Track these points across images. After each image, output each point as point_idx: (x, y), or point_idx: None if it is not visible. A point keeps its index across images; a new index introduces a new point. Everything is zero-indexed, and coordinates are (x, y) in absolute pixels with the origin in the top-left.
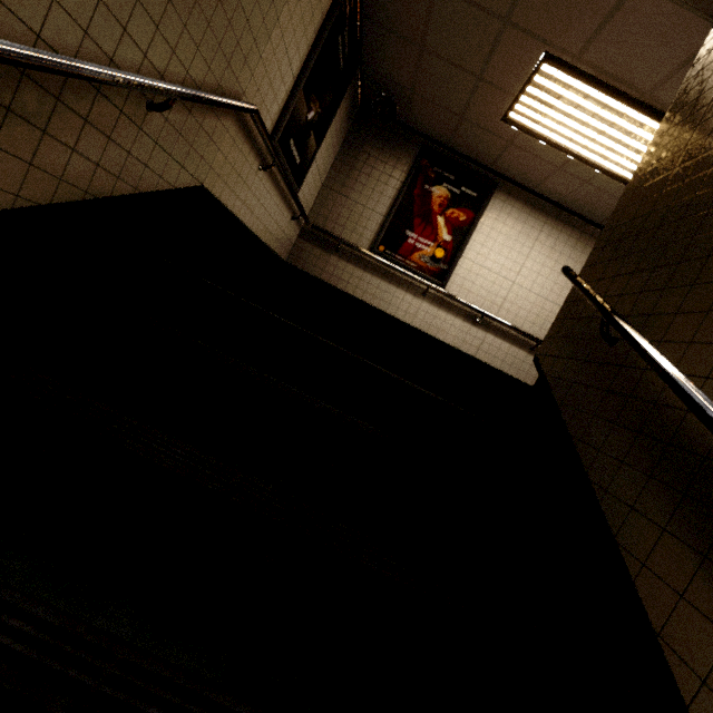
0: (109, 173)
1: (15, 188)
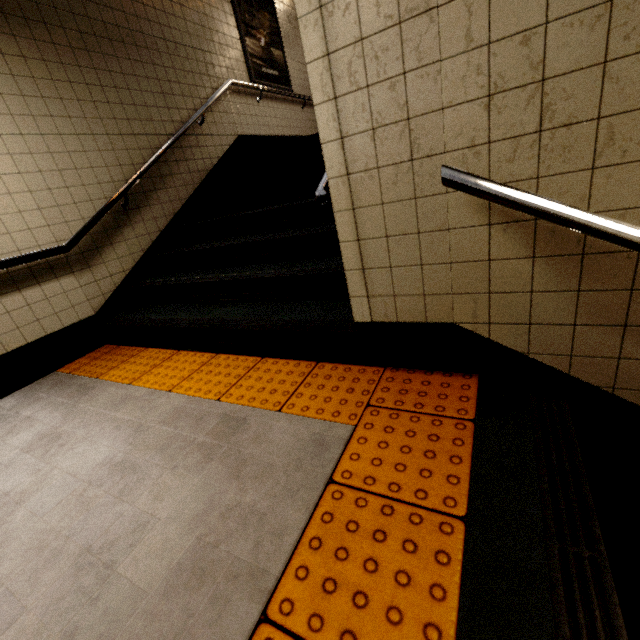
0: (207, 159)
1: (192, 183)
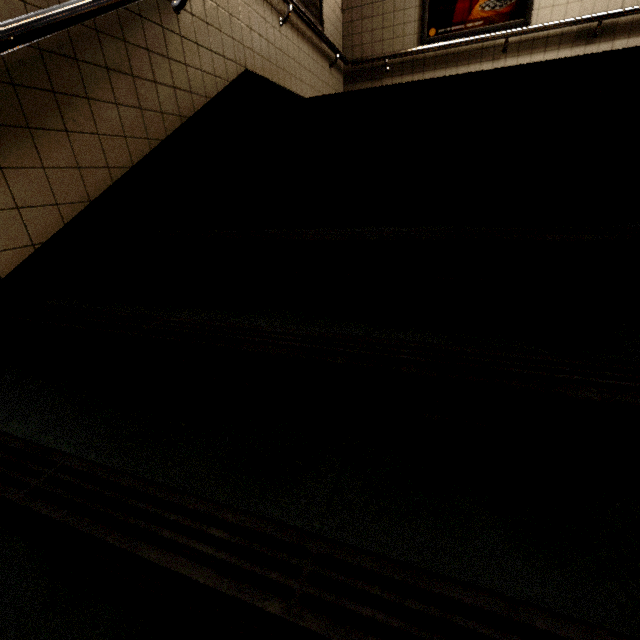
0: (184, 91)
1: (143, 134)
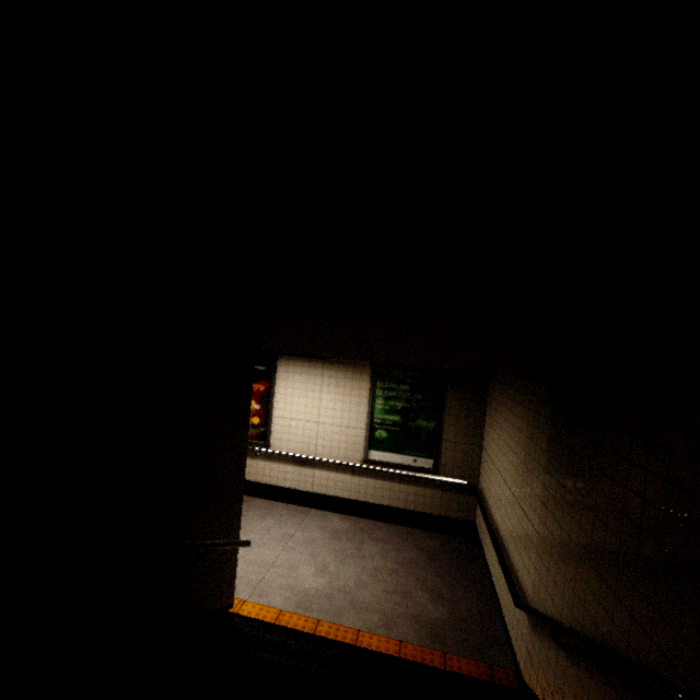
0: None
1: None
